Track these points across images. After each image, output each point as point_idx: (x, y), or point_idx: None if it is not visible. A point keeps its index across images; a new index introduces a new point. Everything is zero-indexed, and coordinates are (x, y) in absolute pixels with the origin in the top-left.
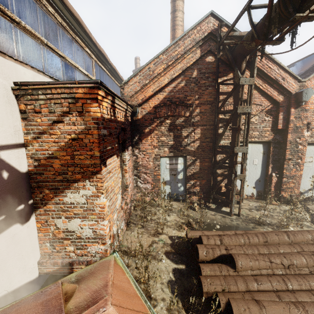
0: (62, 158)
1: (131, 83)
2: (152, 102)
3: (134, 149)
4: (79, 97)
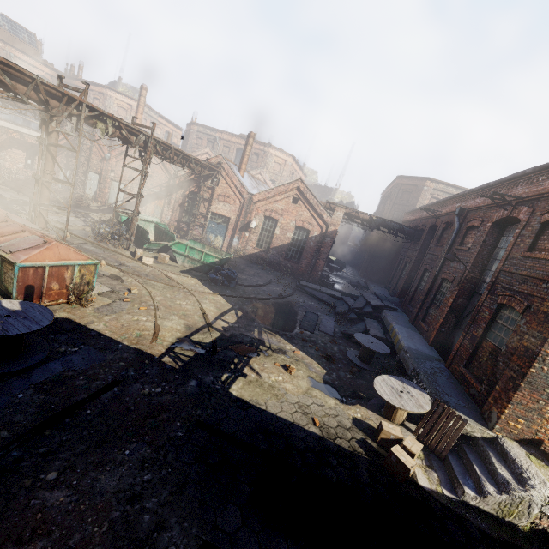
0: (2, 144)
1: None
2: (62, 143)
3: None
4: (7, 131)
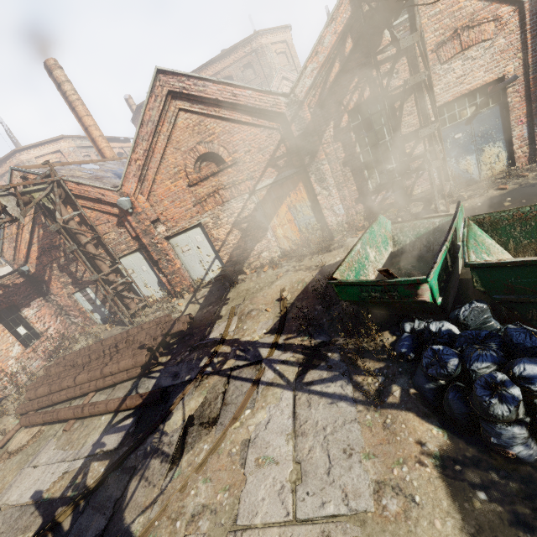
0: None
1: (5, 250)
2: (33, 256)
3: (50, 296)
4: None
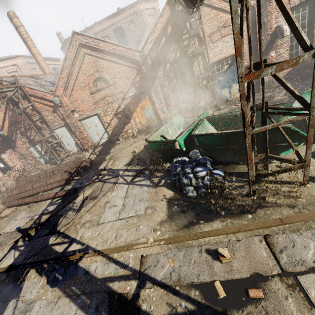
0: None
1: None
2: (6, 126)
3: (16, 148)
4: None
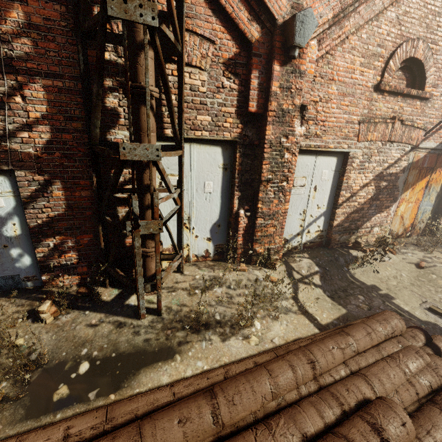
0: None
1: None
2: None
3: None
4: None
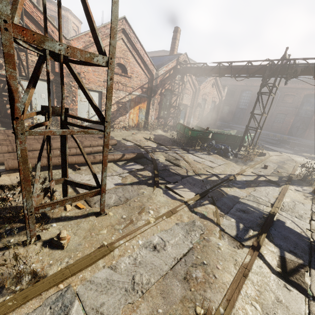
0: None
1: None
2: None
3: None
4: None
